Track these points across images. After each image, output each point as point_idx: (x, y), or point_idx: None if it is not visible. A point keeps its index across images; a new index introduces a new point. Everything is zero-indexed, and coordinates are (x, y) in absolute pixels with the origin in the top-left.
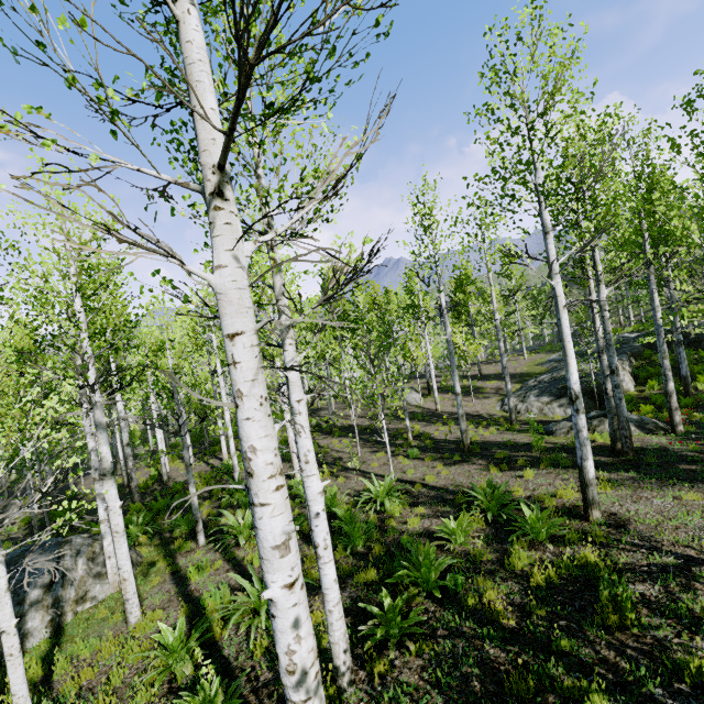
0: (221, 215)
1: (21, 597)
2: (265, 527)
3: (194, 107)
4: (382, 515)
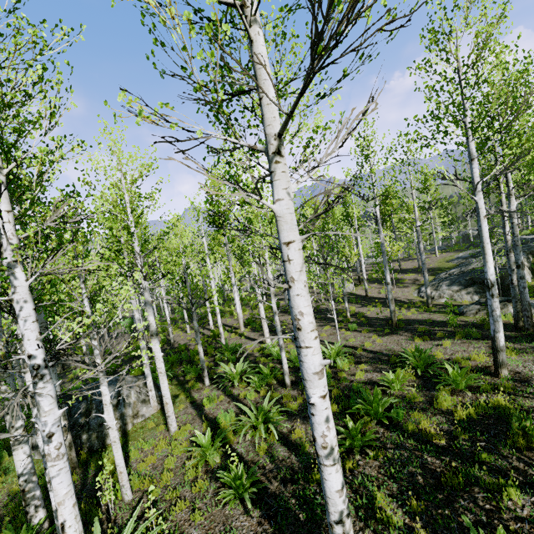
0: (279, 166)
1: (101, 412)
2: (309, 361)
3: (262, 97)
4: (334, 369)
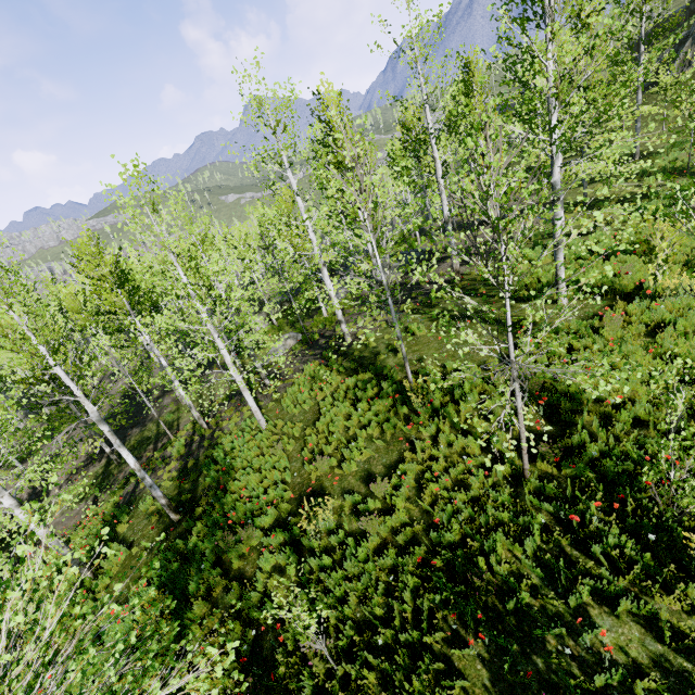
0: None
1: None
2: None
3: None
4: None
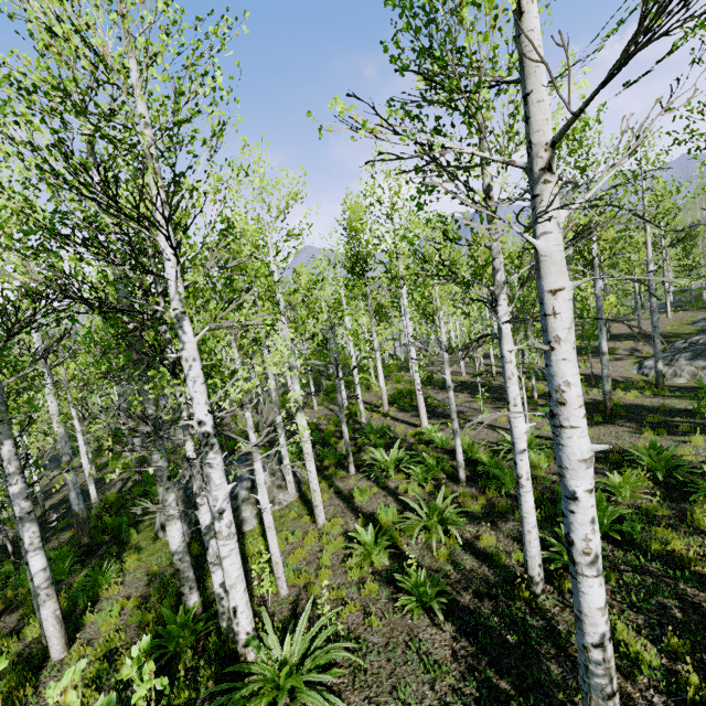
0: (549, 187)
1: (235, 494)
2: (574, 444)
3: (530, 91)
4: None
